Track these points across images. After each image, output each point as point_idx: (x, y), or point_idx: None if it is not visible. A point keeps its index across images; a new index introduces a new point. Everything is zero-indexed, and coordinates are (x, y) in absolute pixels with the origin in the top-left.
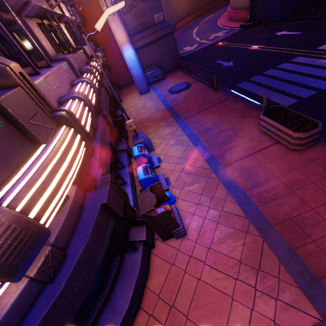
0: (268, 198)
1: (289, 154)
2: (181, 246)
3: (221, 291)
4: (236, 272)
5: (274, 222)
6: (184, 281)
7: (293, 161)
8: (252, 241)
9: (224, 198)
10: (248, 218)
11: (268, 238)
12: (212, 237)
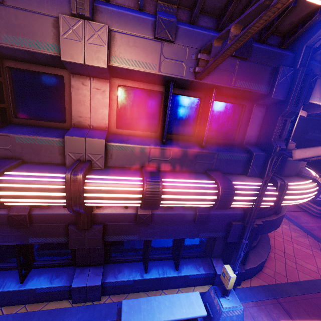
0: (311, 229)
1: (313, 217)
2: (275, 233)
3: (307, 252)
4: (310, 248)
5: (319, 237)
6: (285, 245)
7: (317, 220)
8: (312, 240)
9: (288, 223)
10: (305, 232)
11: (319, 241)
12: (290, 234)
